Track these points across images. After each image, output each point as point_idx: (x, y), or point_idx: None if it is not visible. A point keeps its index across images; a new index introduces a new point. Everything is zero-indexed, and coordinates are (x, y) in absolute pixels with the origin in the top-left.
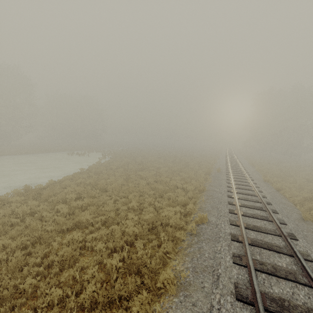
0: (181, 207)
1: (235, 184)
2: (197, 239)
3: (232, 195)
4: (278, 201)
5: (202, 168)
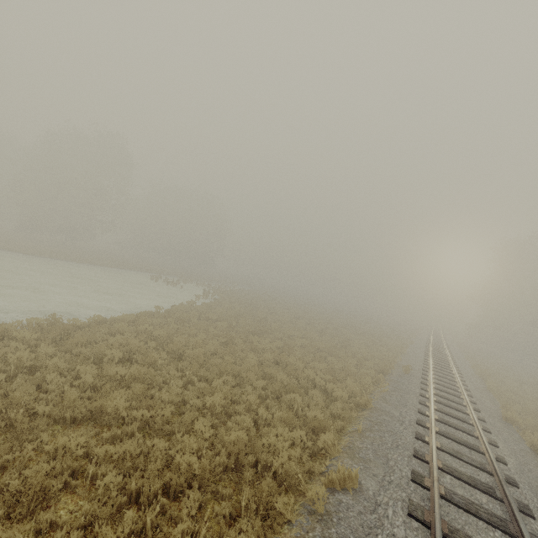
0: (310, 433)
1: (437, 409)
2: (322, 532)
3: (425, 436)
4: (535, 480)
5: (374, 358)
